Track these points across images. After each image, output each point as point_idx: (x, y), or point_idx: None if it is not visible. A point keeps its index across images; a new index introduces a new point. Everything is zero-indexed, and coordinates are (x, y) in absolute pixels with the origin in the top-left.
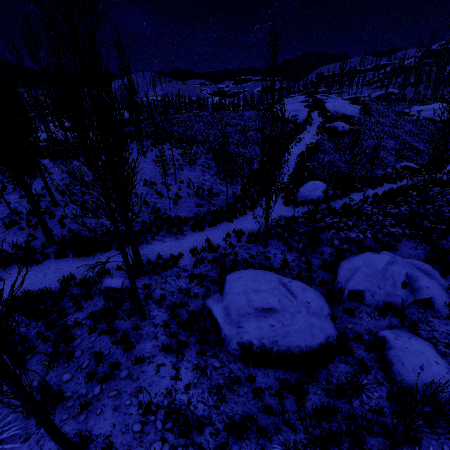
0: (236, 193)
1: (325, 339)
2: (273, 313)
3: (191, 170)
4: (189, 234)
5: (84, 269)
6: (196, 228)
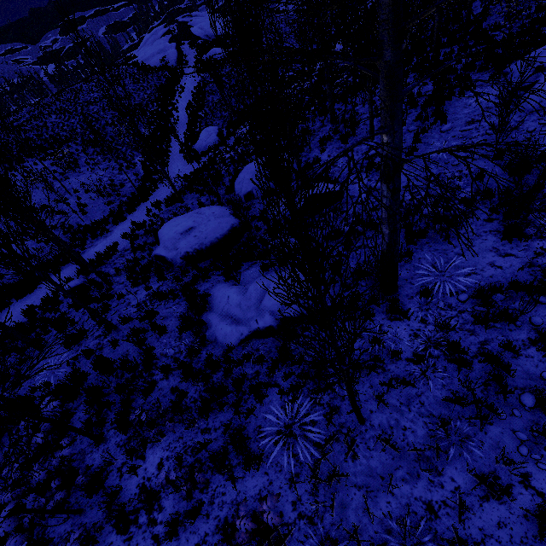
0: (140, 174)
1: (231, 226)
2: (194, 230)
3: (79, 175)
4: (115, 229)
5: (37, 300)
6: (118, 221)
